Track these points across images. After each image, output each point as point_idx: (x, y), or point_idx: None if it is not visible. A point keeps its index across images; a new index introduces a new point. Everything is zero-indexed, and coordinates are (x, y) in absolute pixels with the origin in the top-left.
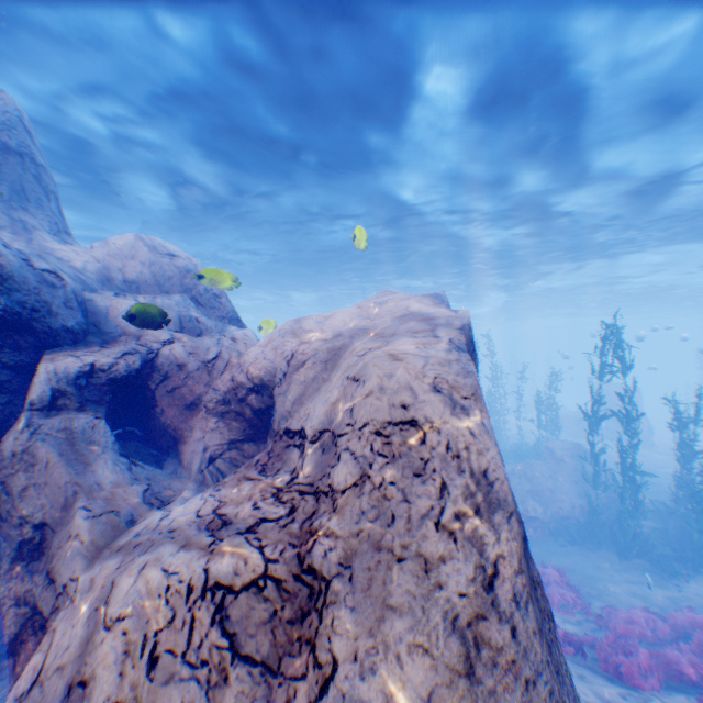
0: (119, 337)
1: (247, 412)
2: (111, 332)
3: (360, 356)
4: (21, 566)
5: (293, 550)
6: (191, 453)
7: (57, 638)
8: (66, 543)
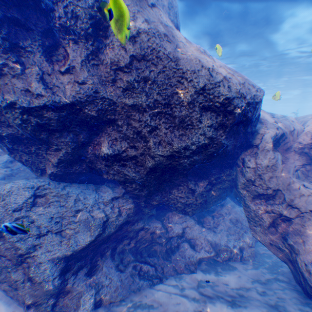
0: (260, 120)
1: (310, 153)
2: None
3: None
4: (259, 201)
5: None
6: (287, 167)
7: None
8: (300, 197)
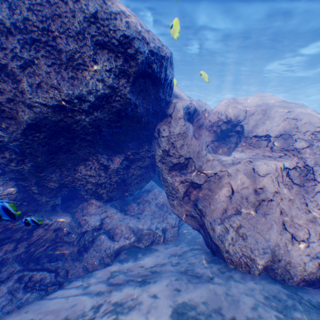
0: (176, 96)
1: (217, 131)
2: (172, 93)
3: (287, 113)
4: (175, 172)
5: (300, 161)
6: (201, 143)
7: (231, 183)
8: (207, 162)
